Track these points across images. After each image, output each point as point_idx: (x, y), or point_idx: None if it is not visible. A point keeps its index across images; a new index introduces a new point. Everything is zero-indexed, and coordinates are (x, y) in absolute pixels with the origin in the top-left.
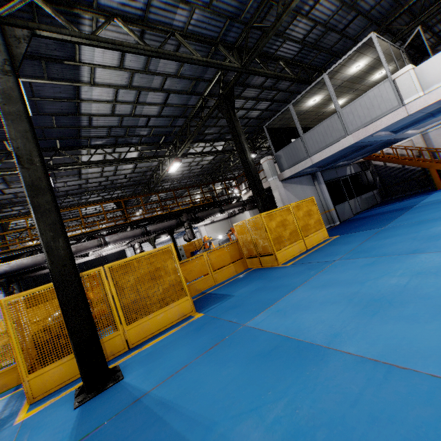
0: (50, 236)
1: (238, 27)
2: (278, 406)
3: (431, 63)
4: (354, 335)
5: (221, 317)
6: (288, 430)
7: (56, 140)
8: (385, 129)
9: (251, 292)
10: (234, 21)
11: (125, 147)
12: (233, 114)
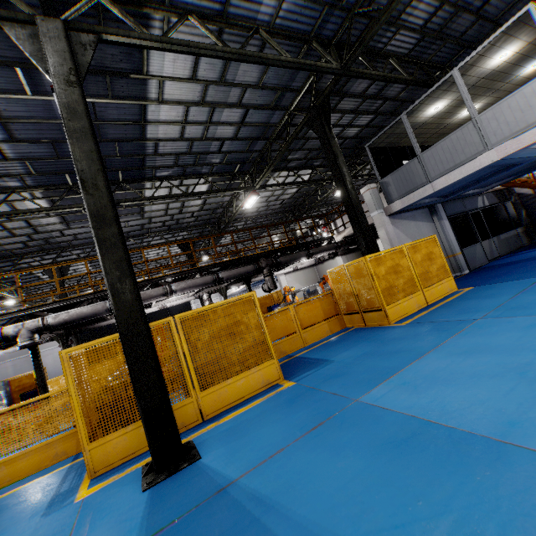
0: (116, 275)
1: (338, 17)
2: (440, 526)
3: None
4: None
5: (320, 388)
6: None
7: (118, 171)
8: None
9: (358, 357)
10: (334, 8)
11: (193, 178)
12: (328, 129)
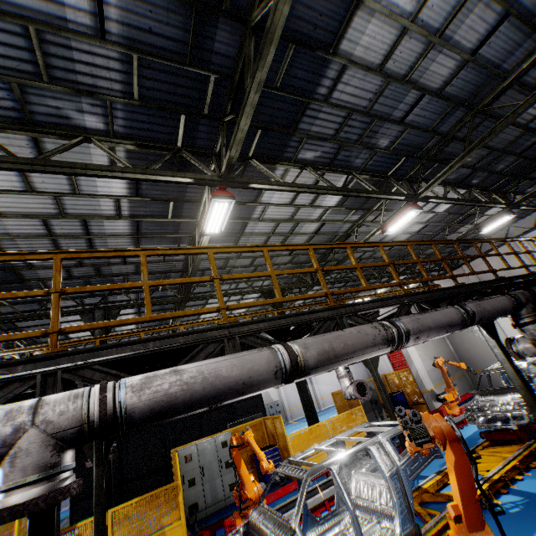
0: None
1: None
2: None
3: None
4: None
5: None
6: None
7: (255, 132)
8: None
9: None
10: None
11: (340, 172)
12: None
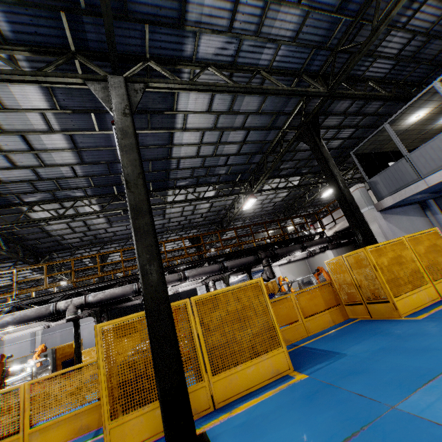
0: (146, 258)
1: (323, 55)
2: None
3: None
4: None
5: (340, 385)
6: None
7: (149, 183)
8: None
9: (375, 352)
10: (320, 48)
11: (204, 186)
12: (318, 140)
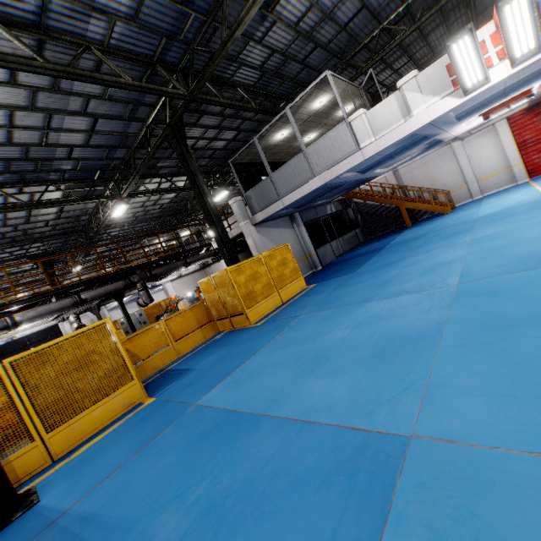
0: None
1: (179, 47)
2: (202, 486)
3: (379, 109)
4: (289, 397)
5: (174, 398)
6: (203, 507)
7: None
8: (351, 171)
9: (214, 362)
10: (172, 39)
11: (38, 185)
12: (185, 149)
